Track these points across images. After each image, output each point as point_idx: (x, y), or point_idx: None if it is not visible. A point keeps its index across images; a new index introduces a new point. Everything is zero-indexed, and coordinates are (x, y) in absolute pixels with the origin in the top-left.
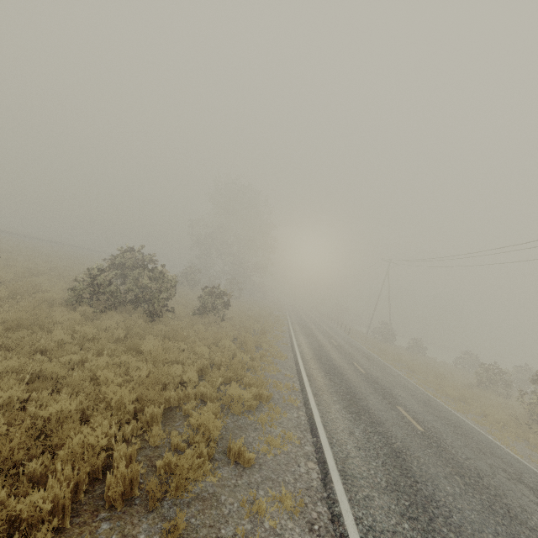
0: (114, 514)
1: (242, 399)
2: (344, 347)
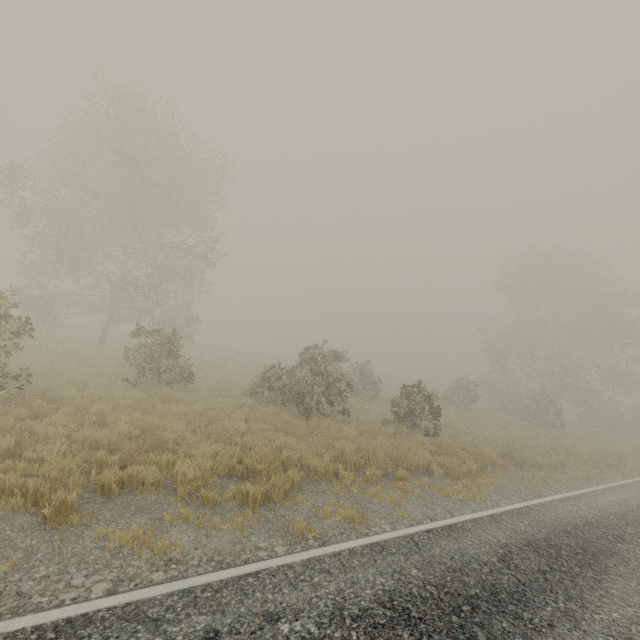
0: None
1: (180, 476)
2: None
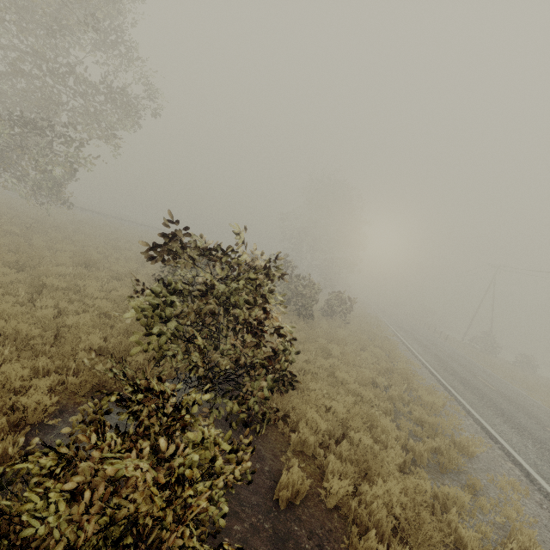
0: (424, 470)
1: (436, 405)
2: (456, 358)
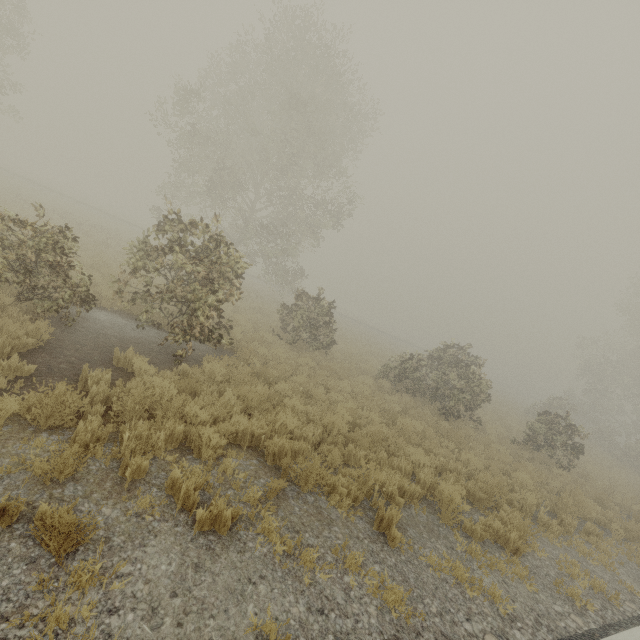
0: (265, 463)
1: (452, 504)
2: None
